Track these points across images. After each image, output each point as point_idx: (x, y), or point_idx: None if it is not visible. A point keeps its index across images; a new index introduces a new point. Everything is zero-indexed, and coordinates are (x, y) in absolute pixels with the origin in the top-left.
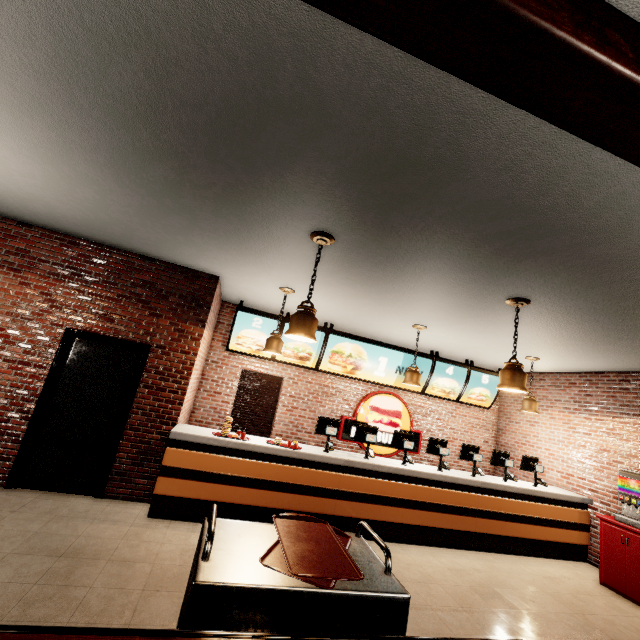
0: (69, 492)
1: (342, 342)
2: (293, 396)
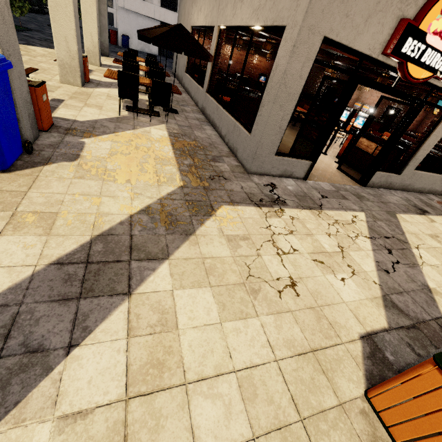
0: None
1: None
2: None
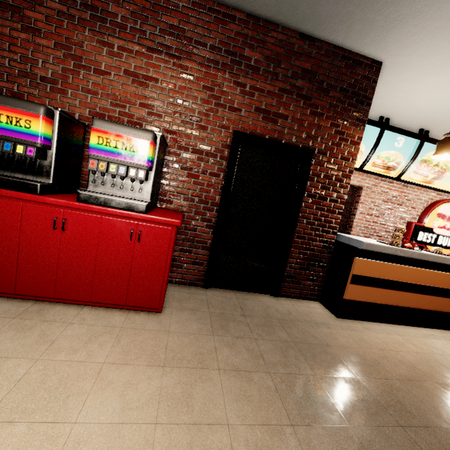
0: (250, 291)
1: (434, 150)
2: (369, 204)
